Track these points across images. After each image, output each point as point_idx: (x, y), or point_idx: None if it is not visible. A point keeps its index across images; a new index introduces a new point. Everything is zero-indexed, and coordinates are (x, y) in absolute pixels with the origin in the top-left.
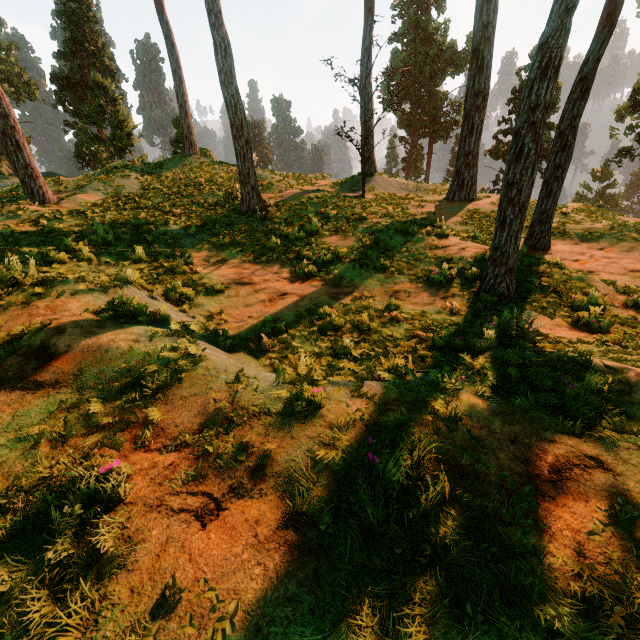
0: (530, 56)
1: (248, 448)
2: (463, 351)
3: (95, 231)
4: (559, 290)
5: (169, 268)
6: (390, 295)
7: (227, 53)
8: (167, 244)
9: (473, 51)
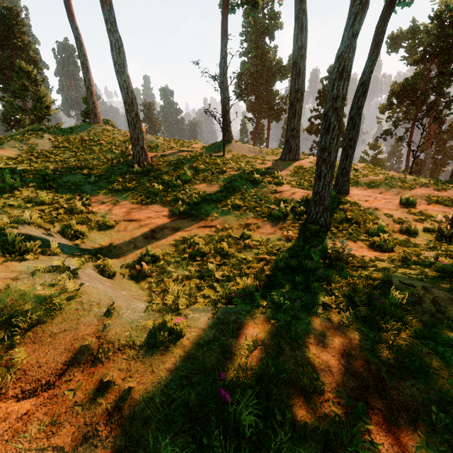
0: (328, 71)
1: (108, 387)
2: (298, 270)
3: (4, 179)
4: (358, 222)
5: (68, 209)
6: (244, 227)
7: (120, 51)
8: (70, 190)
9: (293, 63)
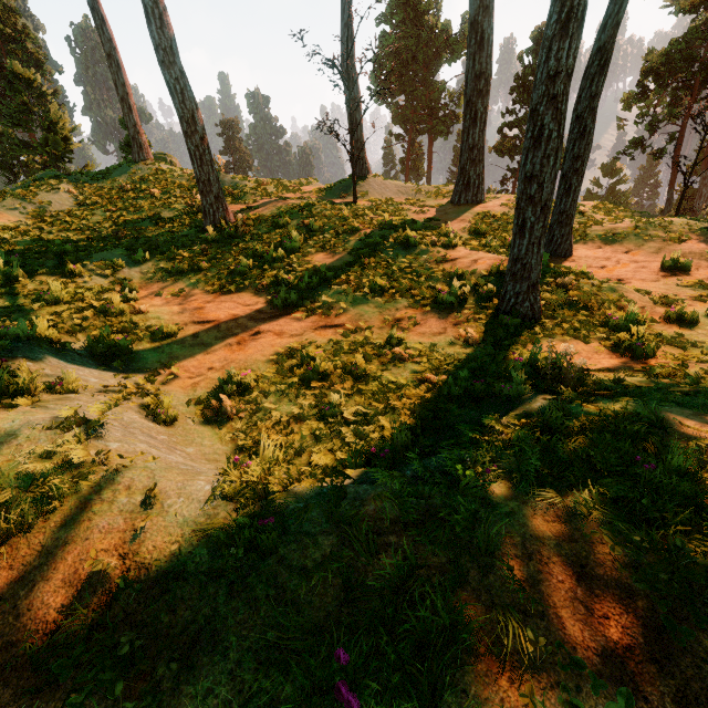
0: (532, 38)
1: (134, 662)
2: (486, 399)
3: None
4: (590, 306)
5: (100, 309)
6: (391, 325)
7: (163, 22)
8: (104, 275)
9: (471, 23)
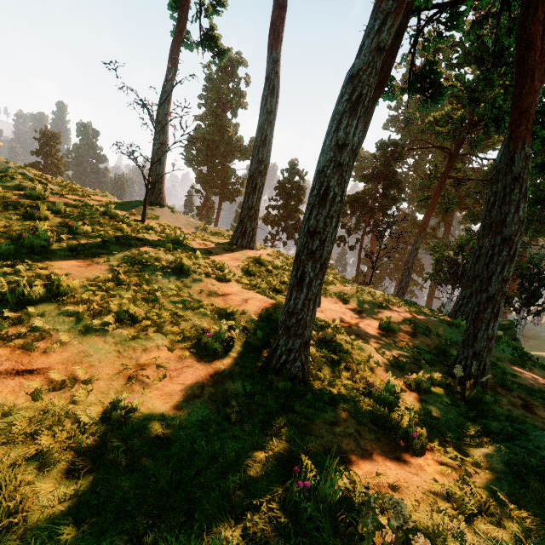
0: (289, 164)
1: None
2: None
3: None
4: (350, 366)
5: None
6: (128, 375)
7: None
8: None
9: (259, 127)
